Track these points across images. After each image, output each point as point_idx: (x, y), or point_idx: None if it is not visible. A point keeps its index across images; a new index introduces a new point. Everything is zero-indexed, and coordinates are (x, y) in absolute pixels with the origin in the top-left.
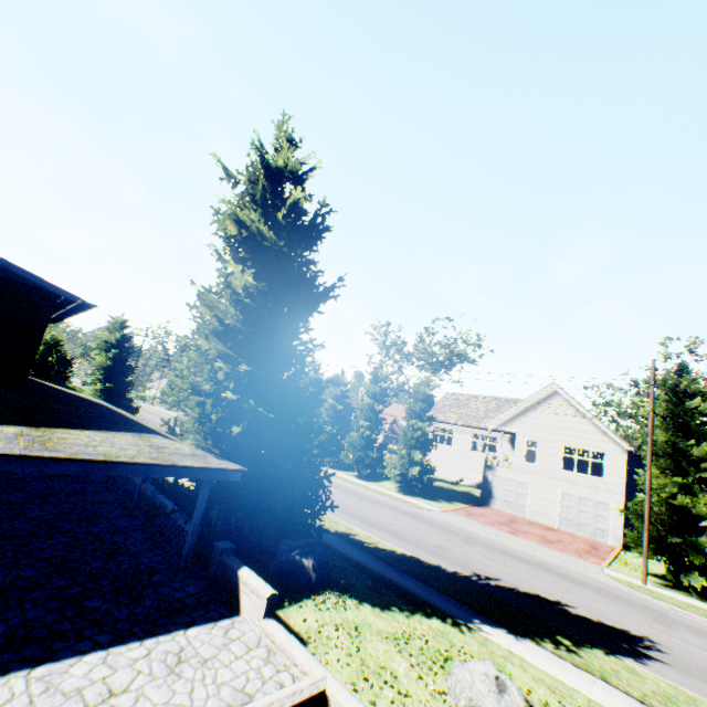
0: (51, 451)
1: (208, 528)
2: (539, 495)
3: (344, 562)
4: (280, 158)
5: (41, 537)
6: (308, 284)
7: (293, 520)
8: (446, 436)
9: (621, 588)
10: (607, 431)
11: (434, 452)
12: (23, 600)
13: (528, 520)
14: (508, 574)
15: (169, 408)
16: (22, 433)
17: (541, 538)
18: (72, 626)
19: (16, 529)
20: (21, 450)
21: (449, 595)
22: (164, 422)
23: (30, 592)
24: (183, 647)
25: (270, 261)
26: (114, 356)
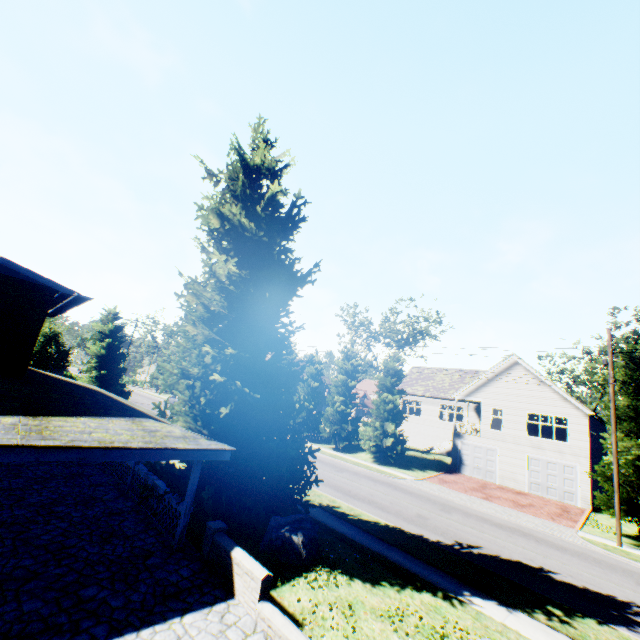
0: (47, 439)
1: (199, 507)
2: (507, 461)
3: (330, 536)
4: (257, 157)
5: (39, 523)
6: (287, 270)
7: (280, 496)
8: (415, 408)
9: (598, 551)
10: (567, 397)
11: (404, 423)
12: (20, 591)
13: (499, 485)
14: (489, 542)
15: (160, 392)
16: (20, 423)
17: (514, 503)
18: (68, 619)
19: (14, 516)
20: (18, 440)
21: (435, 567)
22: (155, 405)
23: (27, 583)
24: (180, 637)
25: (251, 250)
26: (107, 345)
